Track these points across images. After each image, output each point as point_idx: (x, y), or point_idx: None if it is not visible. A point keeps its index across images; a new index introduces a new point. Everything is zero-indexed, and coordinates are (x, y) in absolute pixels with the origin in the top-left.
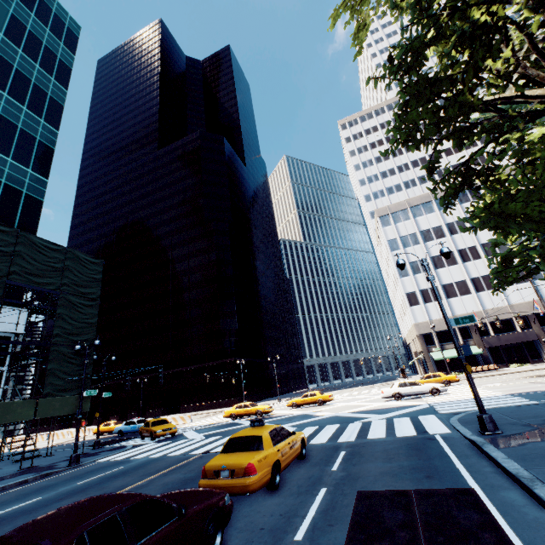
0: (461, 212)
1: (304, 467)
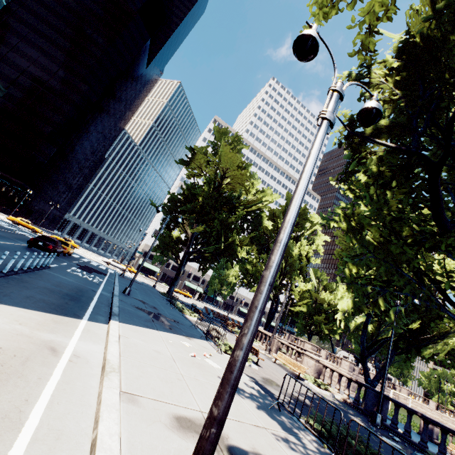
0: None
1: (71, 257)
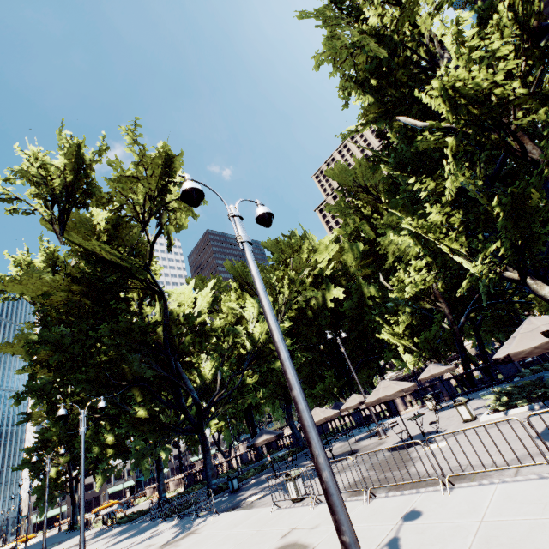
0: None
1: None
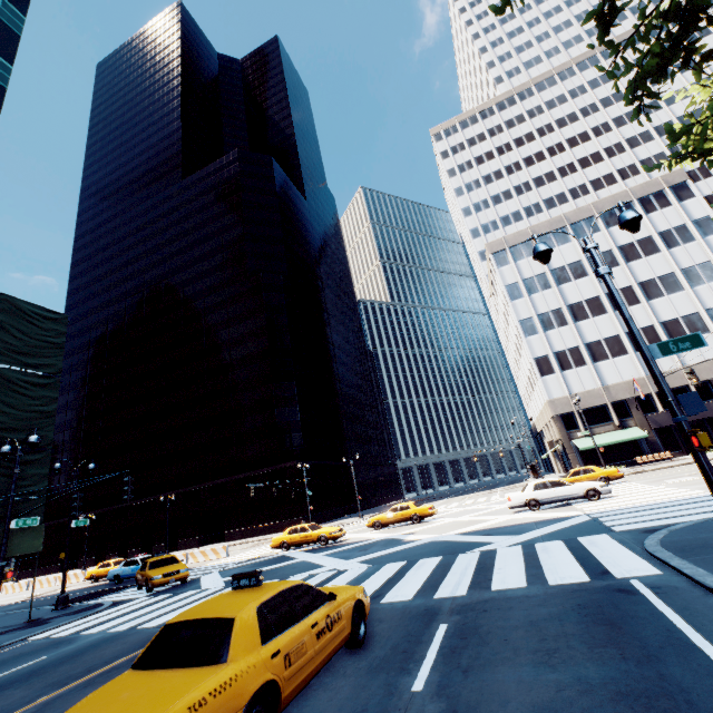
0: (609, 239)
1: (354, 673)
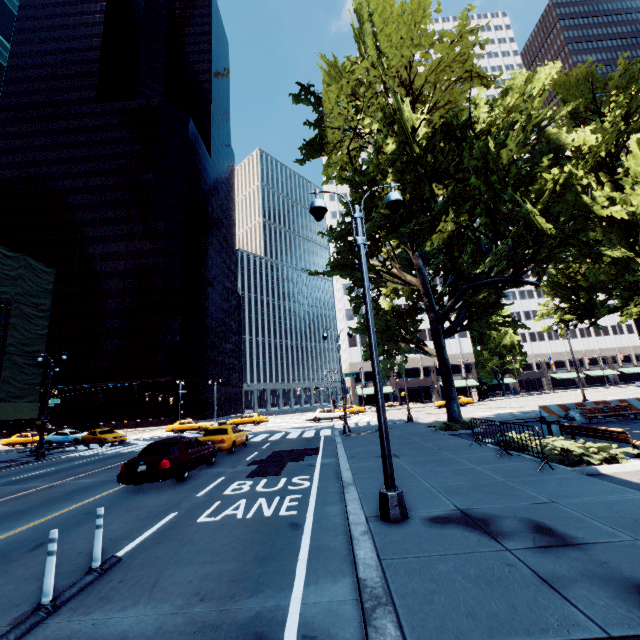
0: None
1: (247, 448)
